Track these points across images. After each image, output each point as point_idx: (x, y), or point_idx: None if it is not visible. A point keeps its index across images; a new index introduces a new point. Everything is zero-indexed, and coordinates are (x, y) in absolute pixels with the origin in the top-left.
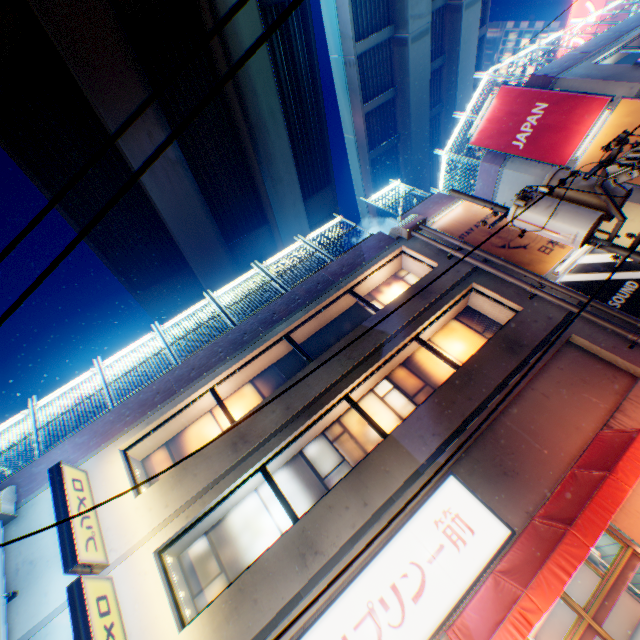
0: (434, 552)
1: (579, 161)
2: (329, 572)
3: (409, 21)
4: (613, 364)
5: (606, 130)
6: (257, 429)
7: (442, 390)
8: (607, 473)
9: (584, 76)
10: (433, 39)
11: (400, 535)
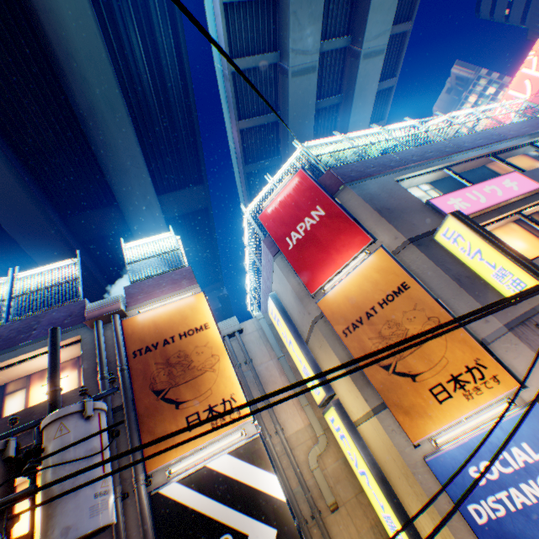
0: None
1: (325, 296)
2: None
3: (290, 53)
4: None
5: (357, 275)
6: None
7: None
8: None
9: (370, 196)
10: (331, 76)
11: None
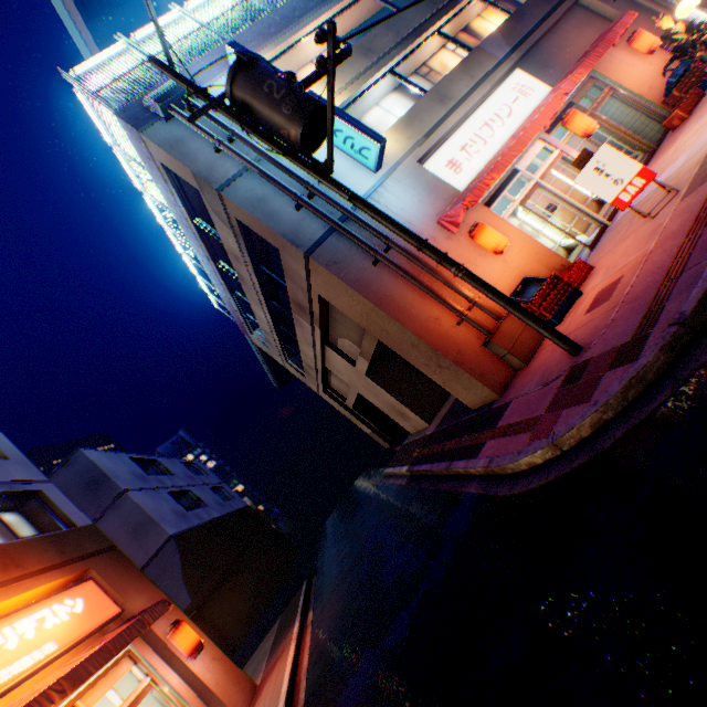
0: (514, 101)
1: None
2: (460, 107)
3: None
4: (602, 17)
5: None
6: (379, 47)
7: (506, 24)
8: (610, 31)
9: None
10: None
11: (493, 96)
